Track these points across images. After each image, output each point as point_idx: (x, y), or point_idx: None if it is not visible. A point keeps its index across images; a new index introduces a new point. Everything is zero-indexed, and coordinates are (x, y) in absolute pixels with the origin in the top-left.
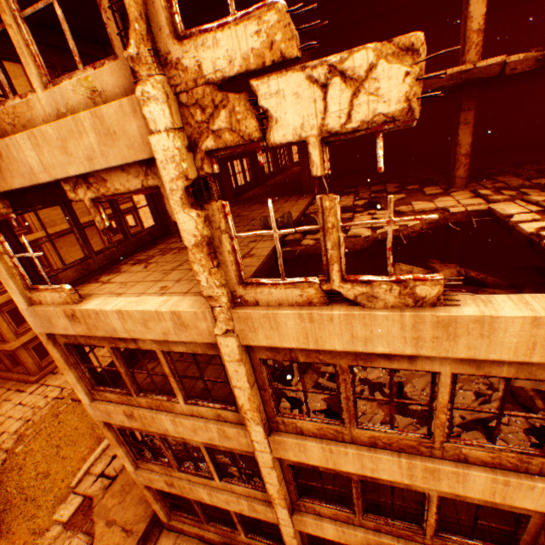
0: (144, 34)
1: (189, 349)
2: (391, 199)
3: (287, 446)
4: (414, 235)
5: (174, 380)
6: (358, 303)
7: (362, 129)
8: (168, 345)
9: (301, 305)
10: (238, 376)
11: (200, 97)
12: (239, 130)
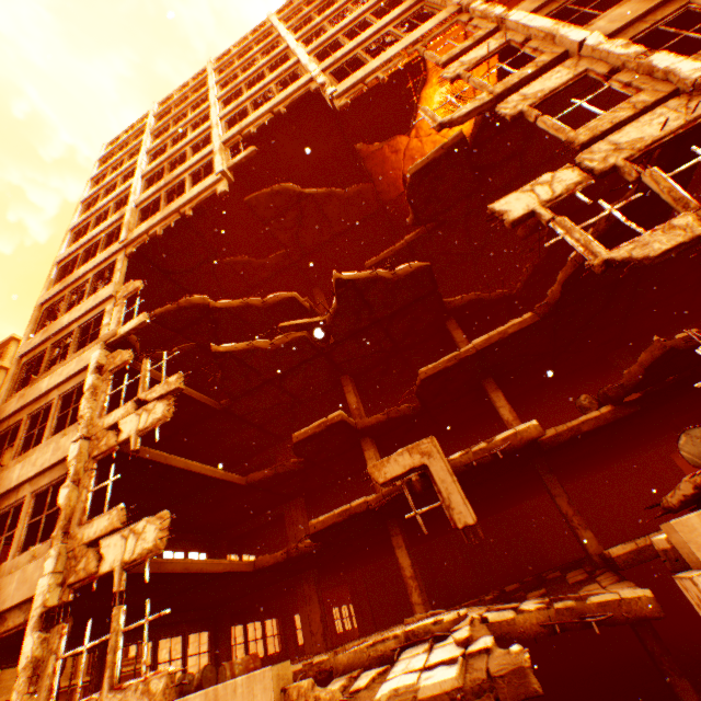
0: (64, 525)
1: None
2: (149, 600)
3: None
4: (324, 675)
5: None
6: None
7: (140, 557)
8: None
9: None
10: None
11: (79, 551)
12: (89, 567)
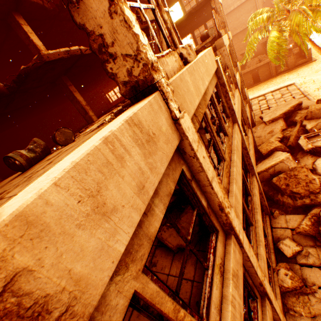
0: None
1: (165, 199)
2: None
3: (237, 210)
4: None
5: (183, 310)
6: (188, 61)
7: None
8: (144, 235)
9: (179, 70)
10: (207, 164)
11: None
12: None
